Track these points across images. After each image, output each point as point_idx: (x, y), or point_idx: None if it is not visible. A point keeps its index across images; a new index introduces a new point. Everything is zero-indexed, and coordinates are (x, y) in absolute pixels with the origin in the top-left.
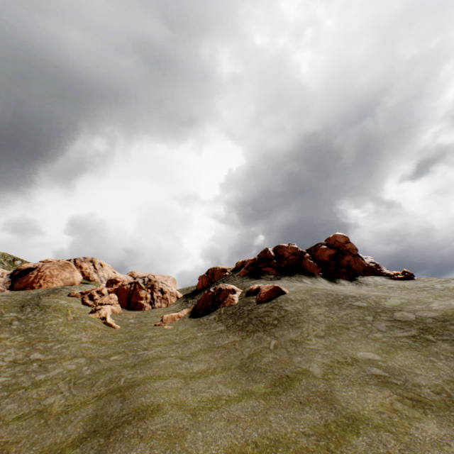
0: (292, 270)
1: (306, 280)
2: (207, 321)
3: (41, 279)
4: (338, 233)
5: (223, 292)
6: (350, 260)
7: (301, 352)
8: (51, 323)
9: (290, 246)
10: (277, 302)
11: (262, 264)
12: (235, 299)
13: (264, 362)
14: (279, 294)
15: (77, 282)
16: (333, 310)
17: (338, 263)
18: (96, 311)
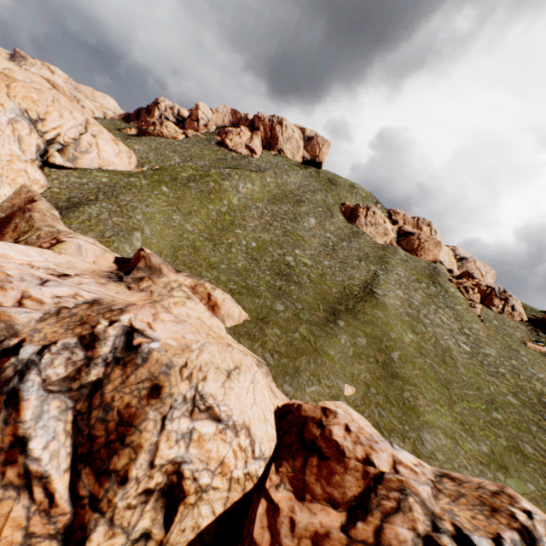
0: None
1: None
2: None
3: (422, 249)
4: None
5: None
6: None
7: None
8: (457, 307)
9: None
10: None
11: None
12: None
13: None
14: None
15: (438, 259)
16: None
17: None
18: (473, 307)
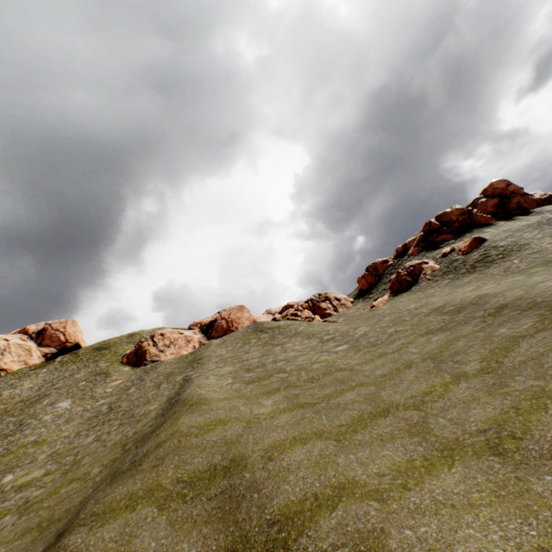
0: (467, 229)
1: (487, 231)
2: (423, 287)
3: (233, 323)
4: (494, 180)
5: (415, 267)
6: (519, 201)
7: (547, 252)
8: (301, 329)
9: (454, 209)
10: (486, 246)
11: (431, 236)
12: (434, 265)
13: (523, 266)
14: (481, 241)
15: (255, 319)
16: (545, 229)
17: (506, 209)
18: (313, 320)
